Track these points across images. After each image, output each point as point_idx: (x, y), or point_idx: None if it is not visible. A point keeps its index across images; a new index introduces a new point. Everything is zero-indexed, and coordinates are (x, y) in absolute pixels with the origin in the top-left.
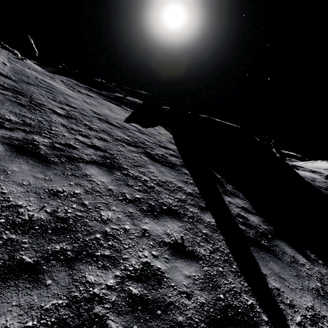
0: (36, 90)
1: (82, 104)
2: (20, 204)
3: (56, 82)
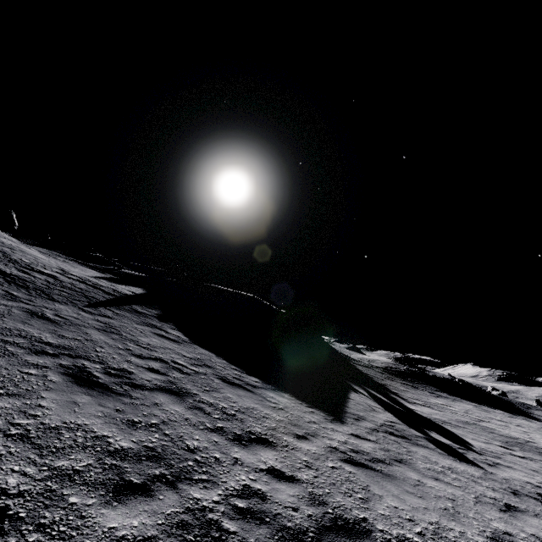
0: (9, 250)
1: (51, 263)
2: None
3: (31, 250)
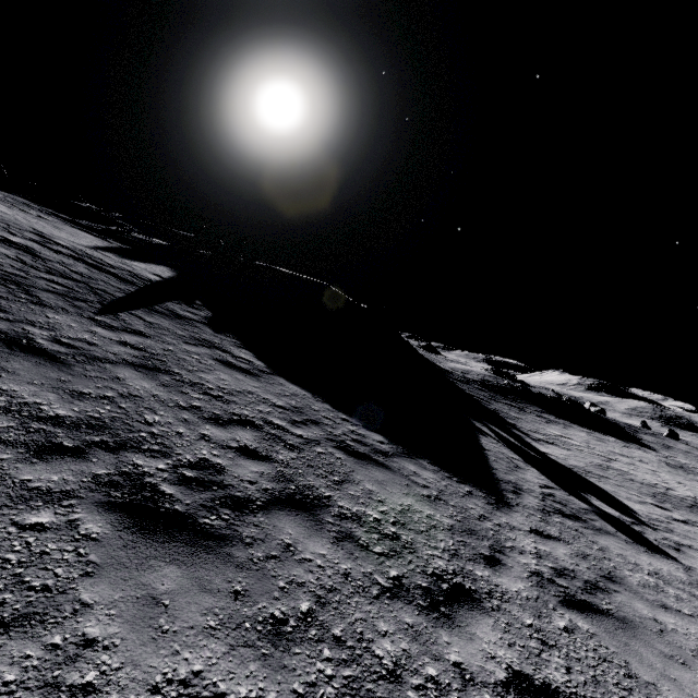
0: None
1: (18, 221)
2: None
3: None
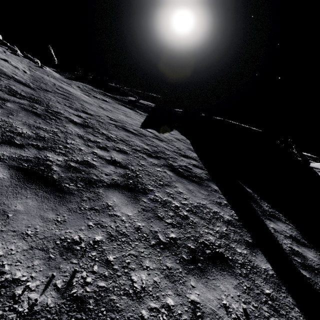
0: (53, 98)
1: (98, 110)
2: (18, 277)
3: (73, 88)
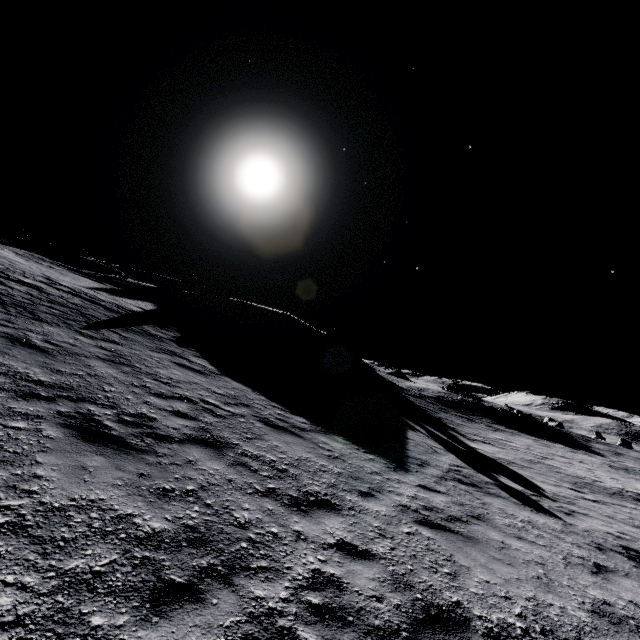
0: None
1: (32, 269)
2: None
3: (5, 251)
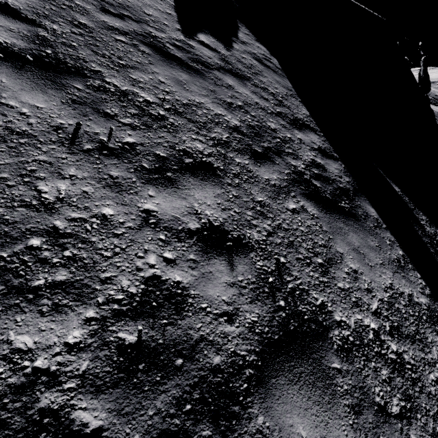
0: None
1: None
2: None
3: None
